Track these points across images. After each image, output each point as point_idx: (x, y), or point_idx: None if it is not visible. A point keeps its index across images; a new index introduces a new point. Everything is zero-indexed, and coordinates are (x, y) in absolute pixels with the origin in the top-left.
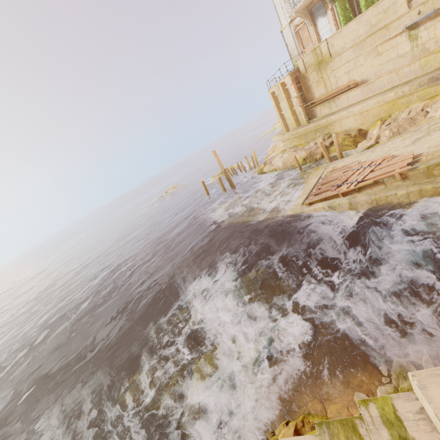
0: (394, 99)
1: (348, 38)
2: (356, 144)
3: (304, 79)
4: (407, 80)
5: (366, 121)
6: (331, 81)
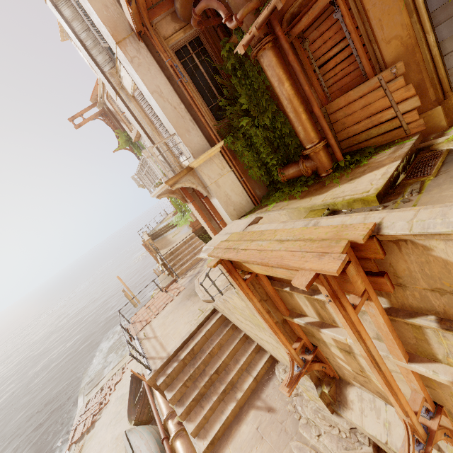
0: None
1: None
2: None
3: None
4: None
5: None
6: None
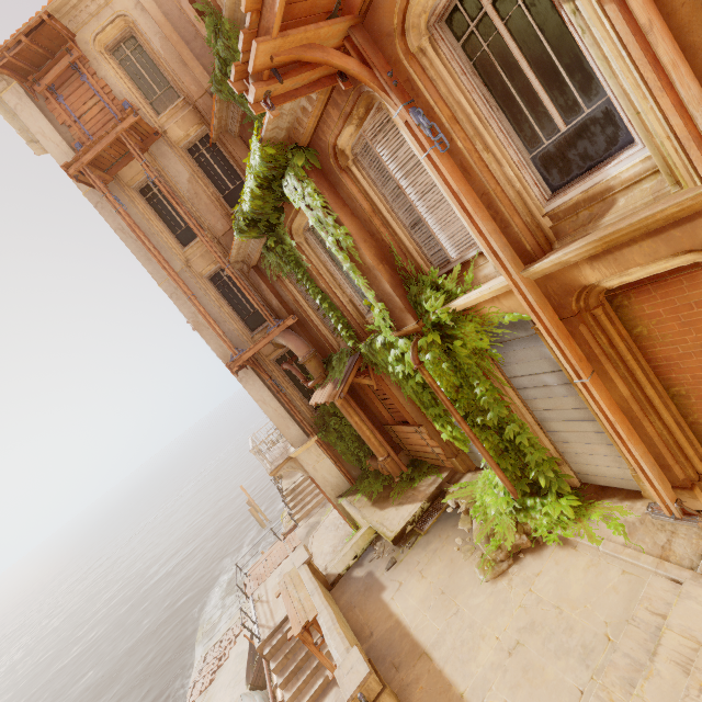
0: None
1: None
2: None
3: None
4: None
5: None
6: None
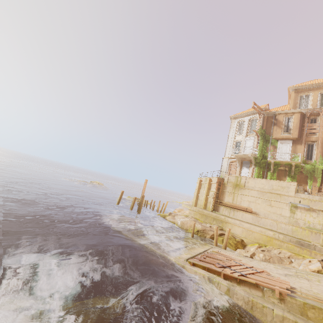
0: (272, 237)
1: (258, 185)
2: (236, 248)
3: (223, 186)
4: (281, 232)
5: (249, 237)
6: (237, 198)
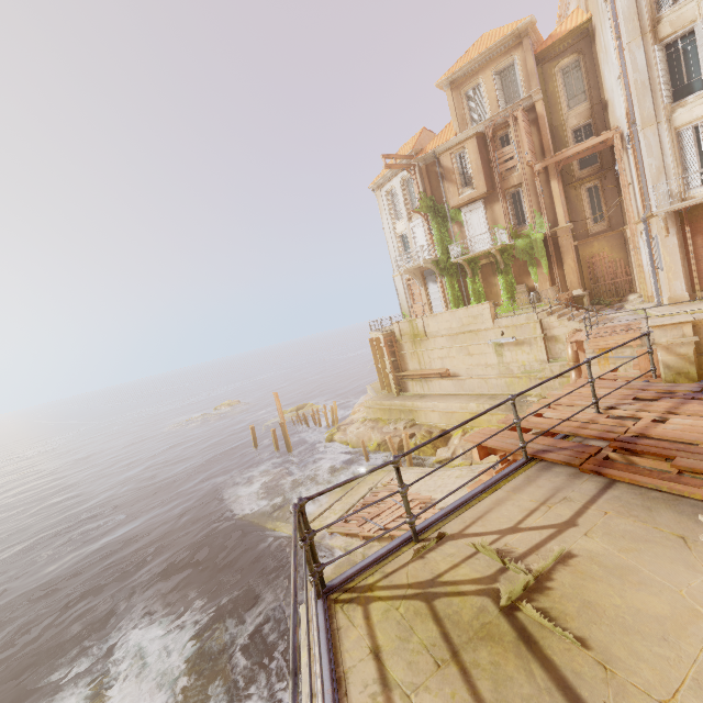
0: (475, 412)
1: (442, 325)
2: (436, 449)
3: (399, 345)
4: (494, 393)
5: (451, 423)
6: (425, 359)
